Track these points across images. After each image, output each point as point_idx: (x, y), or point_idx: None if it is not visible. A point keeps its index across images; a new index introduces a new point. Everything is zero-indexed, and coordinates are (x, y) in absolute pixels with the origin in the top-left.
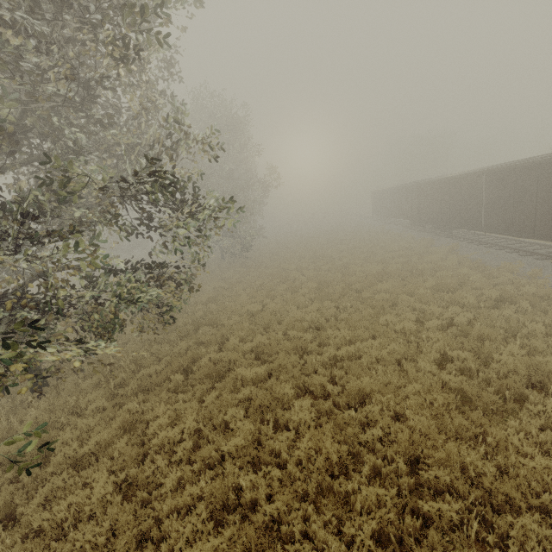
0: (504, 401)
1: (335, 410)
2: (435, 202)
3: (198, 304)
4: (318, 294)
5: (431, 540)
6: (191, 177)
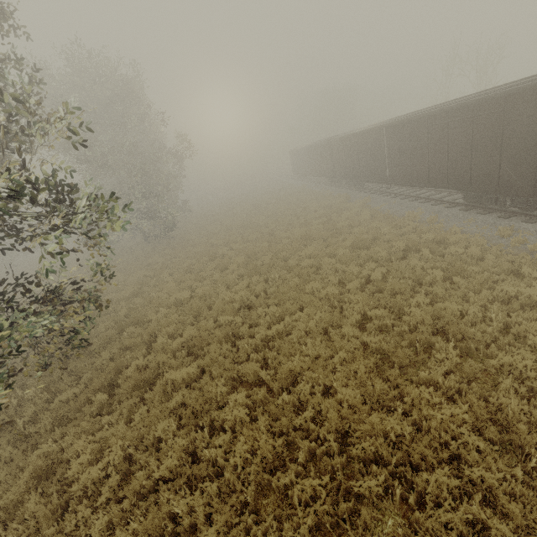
0: (415, 351)
1: (269, 397)
2: (346, 158)
3: (122, 300)
4: (247, 269)
5: (363, 516)
6: (56, 170)
